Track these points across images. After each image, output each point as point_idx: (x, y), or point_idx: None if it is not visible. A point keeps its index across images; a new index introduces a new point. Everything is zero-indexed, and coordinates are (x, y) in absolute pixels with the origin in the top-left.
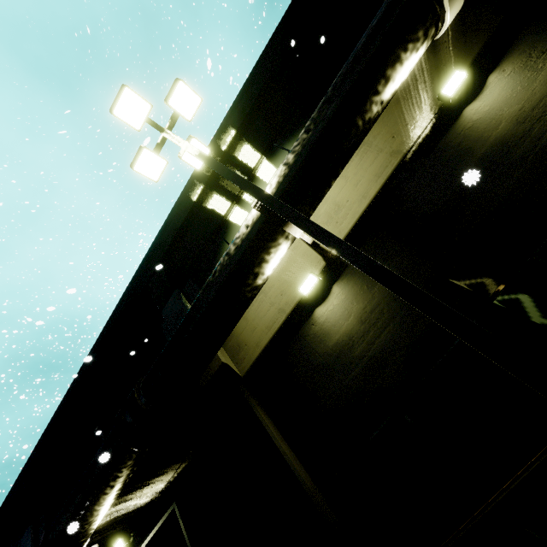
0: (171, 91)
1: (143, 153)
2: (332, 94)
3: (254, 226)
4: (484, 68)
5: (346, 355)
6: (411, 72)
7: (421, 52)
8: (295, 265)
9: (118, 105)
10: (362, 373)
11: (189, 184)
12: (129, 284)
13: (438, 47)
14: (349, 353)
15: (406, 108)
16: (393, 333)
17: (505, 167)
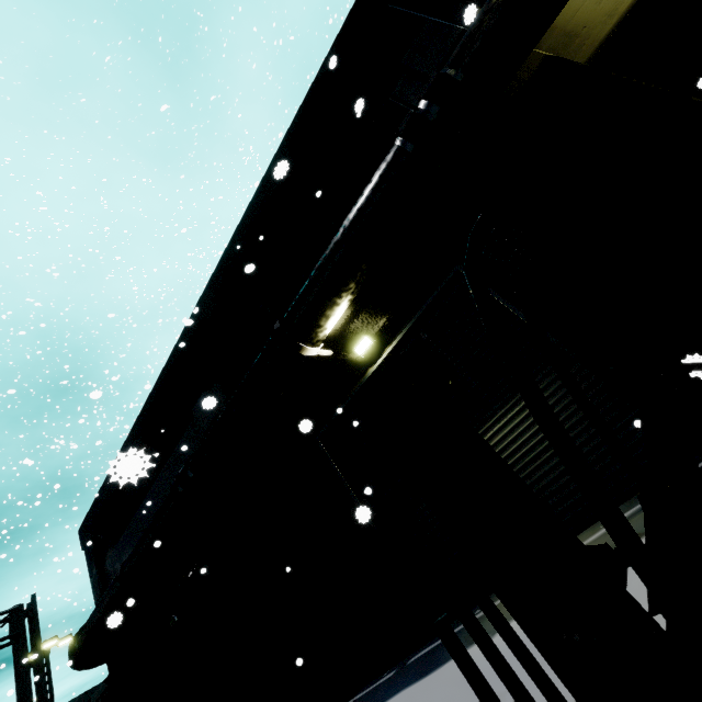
0: None
1: None
2: None
3: None
4: None
5: None
6: None
7: None
8: None
9: None
10: None
11: None
12: (325, 60)
13: None
14: None
15: None
16: None
17: None
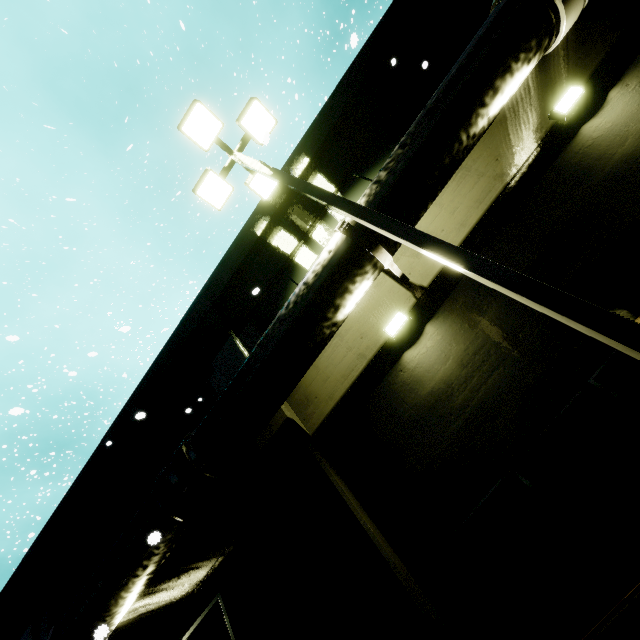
0: (245, 110)
1: (208, 176)
2: (432, 106)
3: (338, 251)
4: (603, 84)
5: (444, 406)
6: (516, 91)
7: (533, 64)
8: (378, 303)
9: (188, 121)
10: (465, 426)
11: (251, 218)
12: (174, 331)
13: (547, 65)
14: (448, 403)
15: (511, 129)
16: (503, 378)
17: (635, 186)
